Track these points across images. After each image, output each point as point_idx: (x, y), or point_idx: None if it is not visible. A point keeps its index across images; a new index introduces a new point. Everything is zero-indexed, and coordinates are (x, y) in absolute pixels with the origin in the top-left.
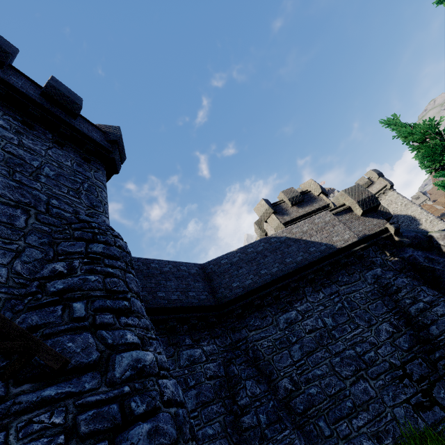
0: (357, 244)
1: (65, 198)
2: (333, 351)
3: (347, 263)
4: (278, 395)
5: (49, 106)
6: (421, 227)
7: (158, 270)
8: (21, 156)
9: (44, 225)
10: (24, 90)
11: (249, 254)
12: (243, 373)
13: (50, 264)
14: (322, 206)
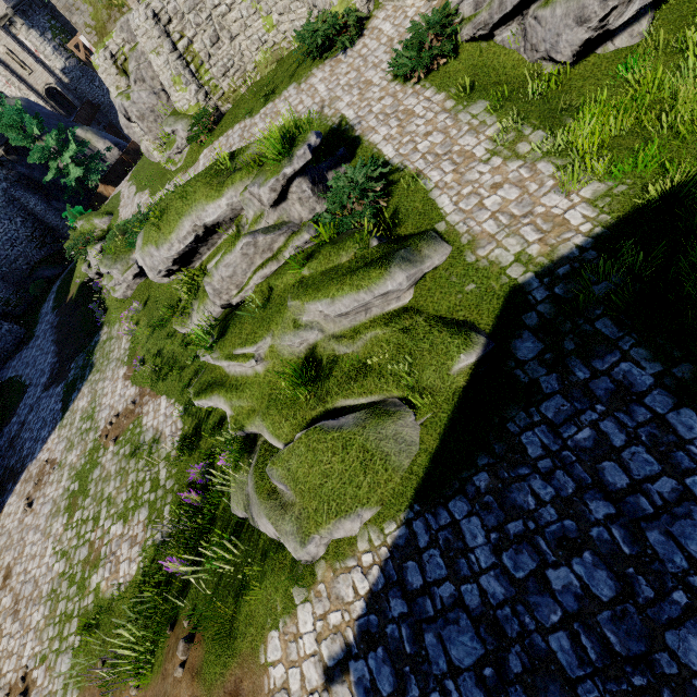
0: None
1: None
2: None
3: None
4: None
5: None
6: None
7: None
8: None
9: None
10: None
11: None
12: None
13: None
14: None
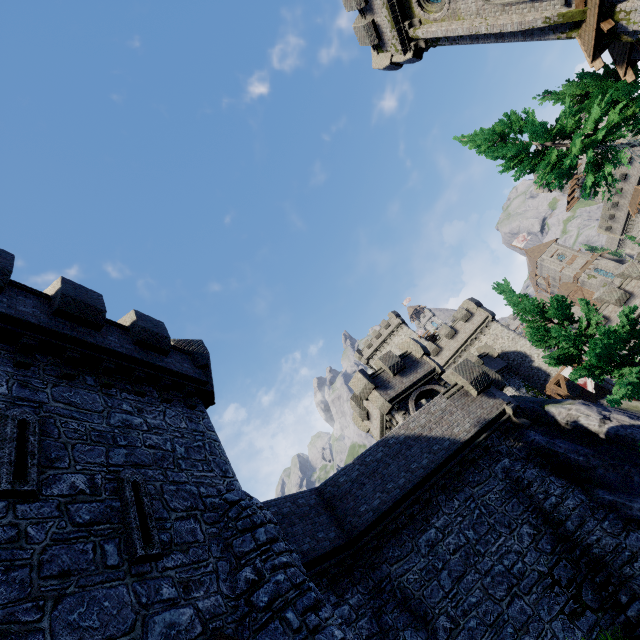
0: (480, 433)
1: (205, 478)
2: (482, 570)
3: (474, 458)
4: (439, 639)
5: (145, 355)
6: (534, 365)
7: (280, 515)
8: (157, 443)
9: (212, 527)
10: (123, 348)
11: (370, 465)
12: (398, 623)
13: (240, 574)
14: (428, 372)
